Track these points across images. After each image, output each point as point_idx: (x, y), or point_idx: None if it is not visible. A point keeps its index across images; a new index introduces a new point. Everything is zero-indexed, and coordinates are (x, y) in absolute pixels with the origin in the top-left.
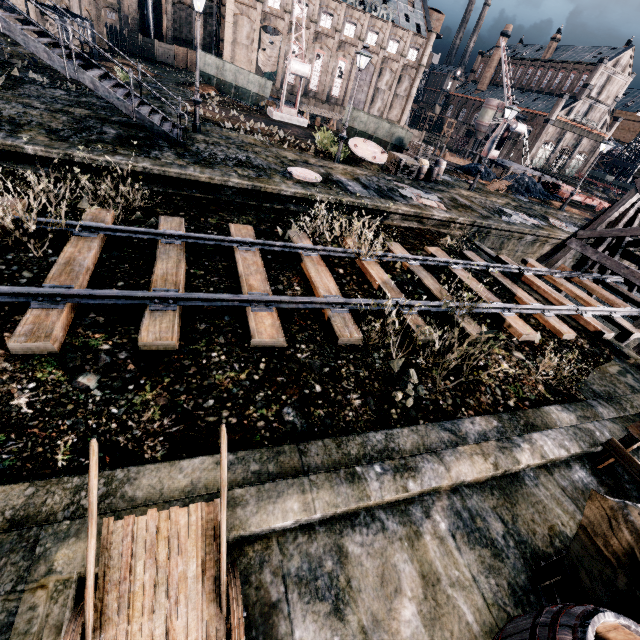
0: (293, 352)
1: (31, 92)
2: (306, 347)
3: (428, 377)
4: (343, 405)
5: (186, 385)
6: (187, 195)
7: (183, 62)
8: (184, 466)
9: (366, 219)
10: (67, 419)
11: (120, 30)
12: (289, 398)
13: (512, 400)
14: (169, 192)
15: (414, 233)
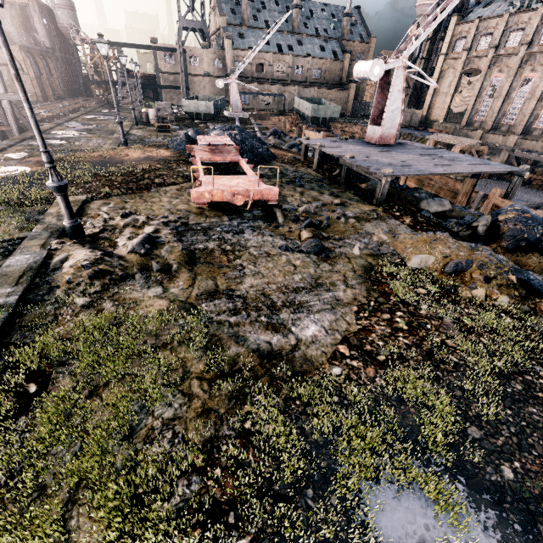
0: None
1: None
2: None
3: None
4: None
5: None
6: None
7: None
8: None
9: None
10: None
11: None
12: None
13: None
14: None
15: None
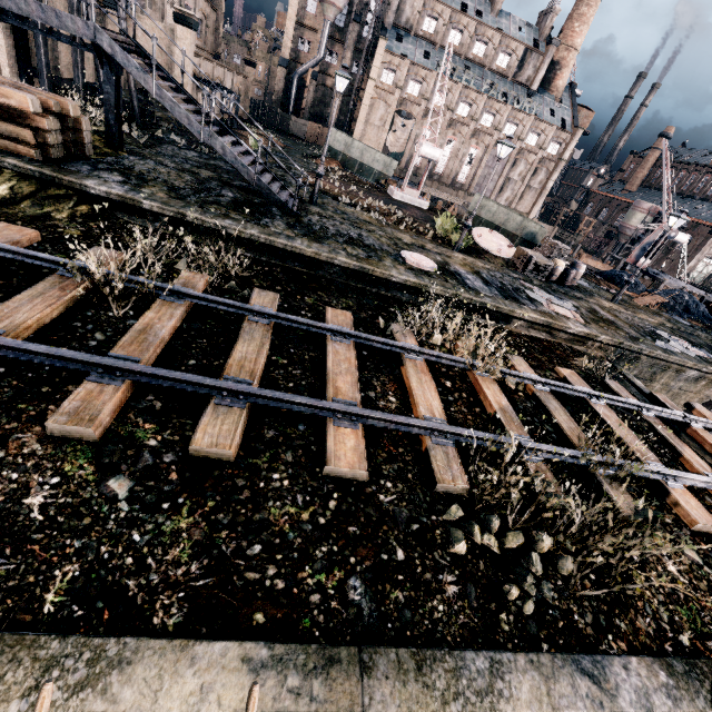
0: (375, 491)
1: (167, 151)
2: (392, 486)
3: (557, 568)
4: (432, 590)
5: (232, 515)
6: (288, 267)
7: (314, 136)
8: (198, 654)
9: (483, 320)
10: (78, 538)
11: (263, 105)
12: (359, 562)
13: (686, 634)
14: (270, 262)
15: (541, 346)
